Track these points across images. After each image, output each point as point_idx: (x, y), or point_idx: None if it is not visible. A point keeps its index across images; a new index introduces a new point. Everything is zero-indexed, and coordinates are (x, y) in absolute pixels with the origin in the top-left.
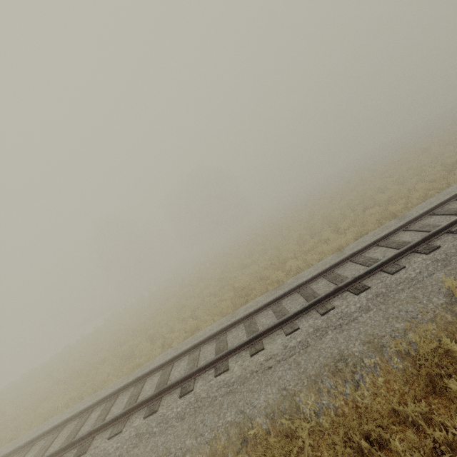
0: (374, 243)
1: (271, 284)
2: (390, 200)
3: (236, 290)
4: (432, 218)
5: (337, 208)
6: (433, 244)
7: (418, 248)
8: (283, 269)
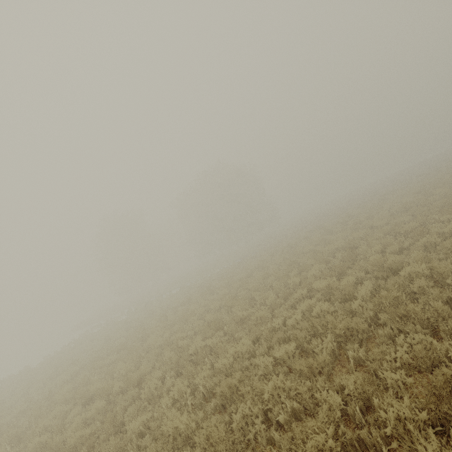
0: None
1: None
2: None
3: None
4: None
5: (418, 256)
6: None
7: None
8: None
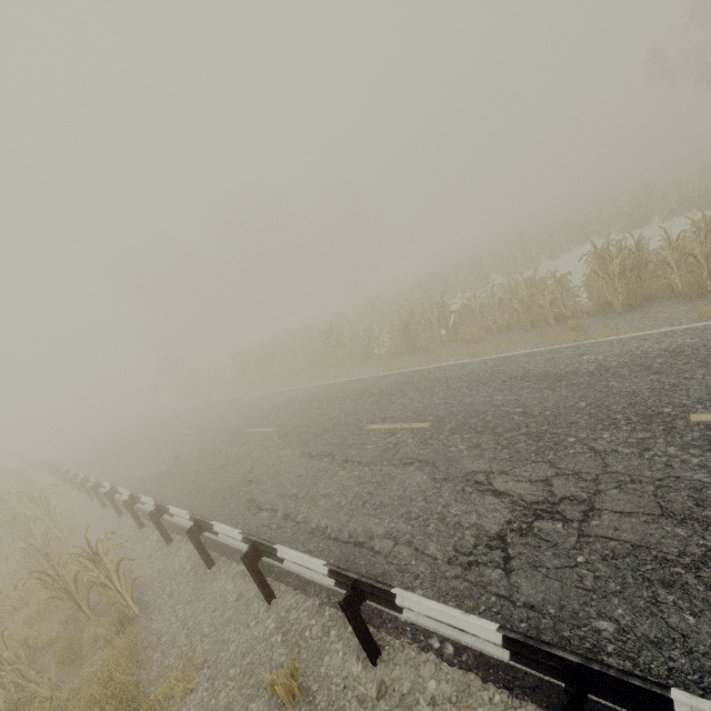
0: None
1: None
2: None
3: None
4: None
5: None
6: None
7: None
8: None
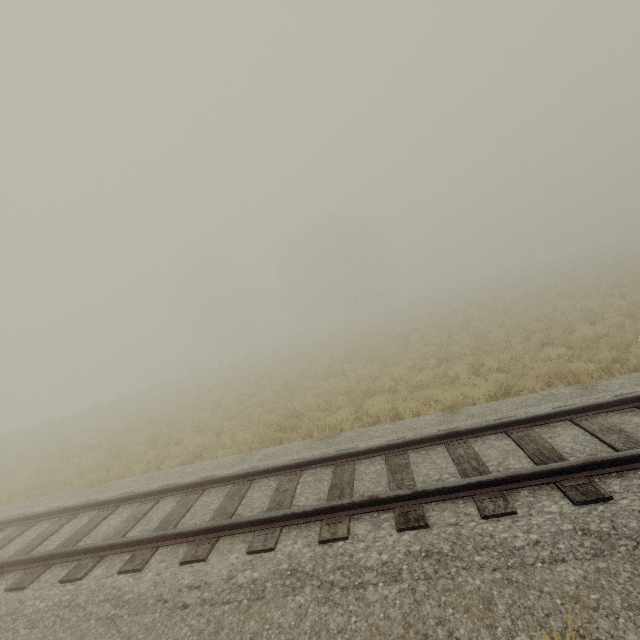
0: (501, 427)
1: (322, 428)
2: (594, 341)
3: (286, 413)
4: (637, 417)
5: (504, 326)
6: (599, 485)
7: (566, 481)
8: (360, 406)
